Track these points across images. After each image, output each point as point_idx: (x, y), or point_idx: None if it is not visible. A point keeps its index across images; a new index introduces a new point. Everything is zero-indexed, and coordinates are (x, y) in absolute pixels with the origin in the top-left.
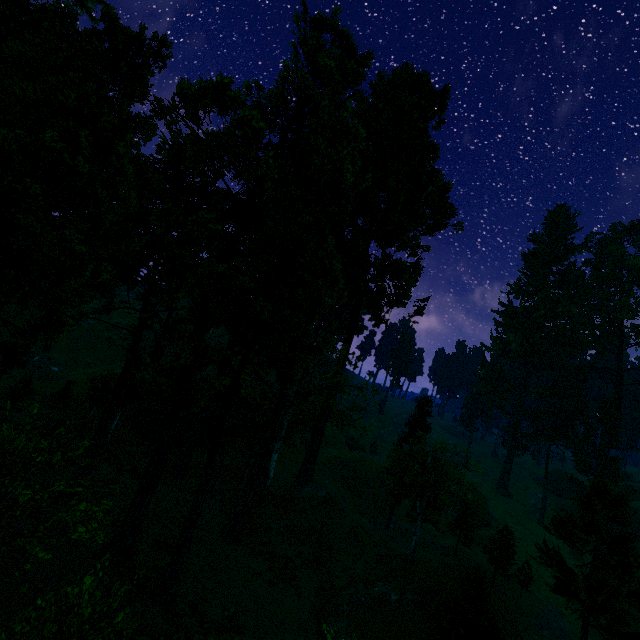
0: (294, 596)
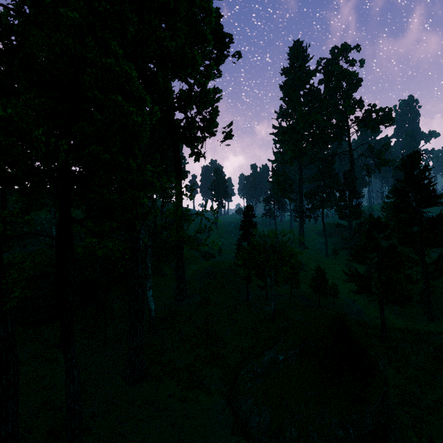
0: (205, 397)
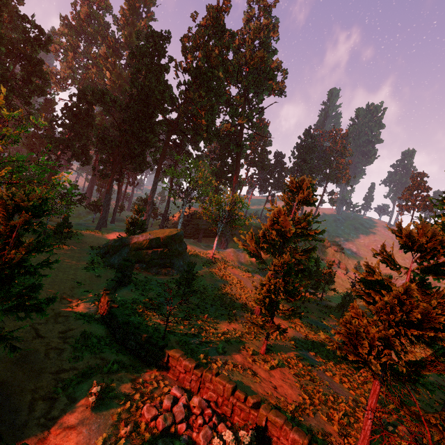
0: None
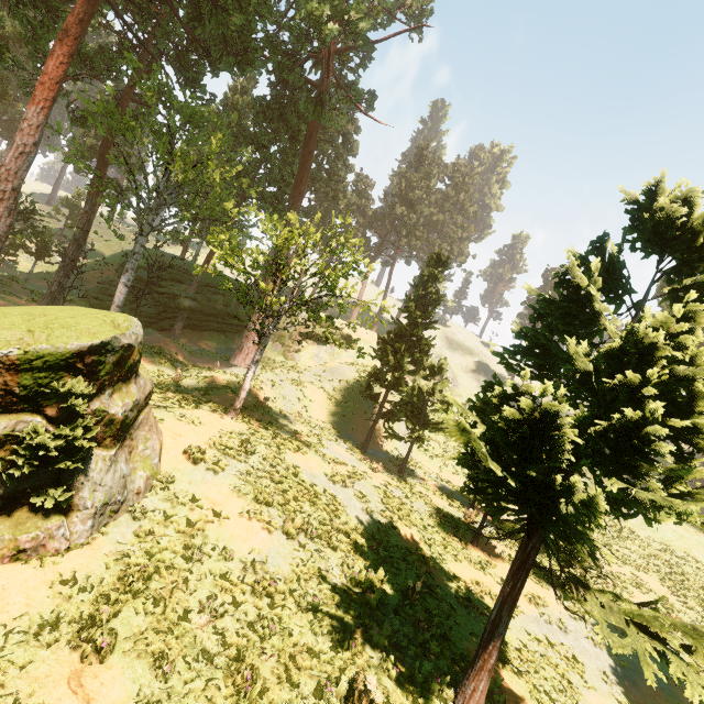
0: None
